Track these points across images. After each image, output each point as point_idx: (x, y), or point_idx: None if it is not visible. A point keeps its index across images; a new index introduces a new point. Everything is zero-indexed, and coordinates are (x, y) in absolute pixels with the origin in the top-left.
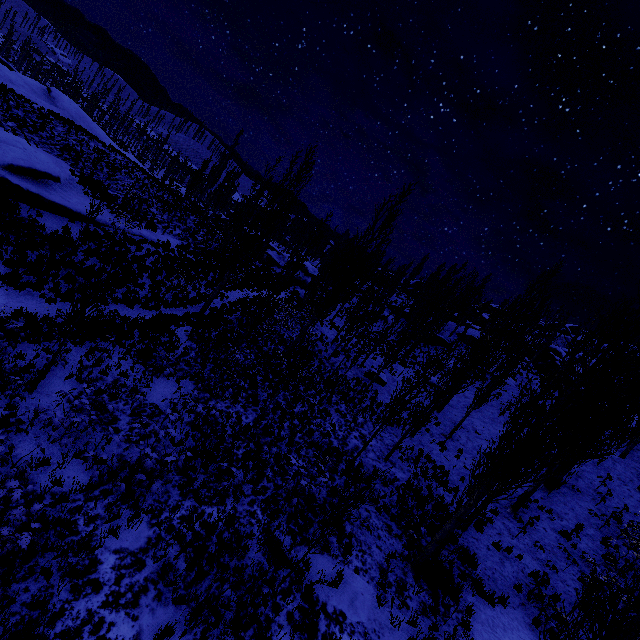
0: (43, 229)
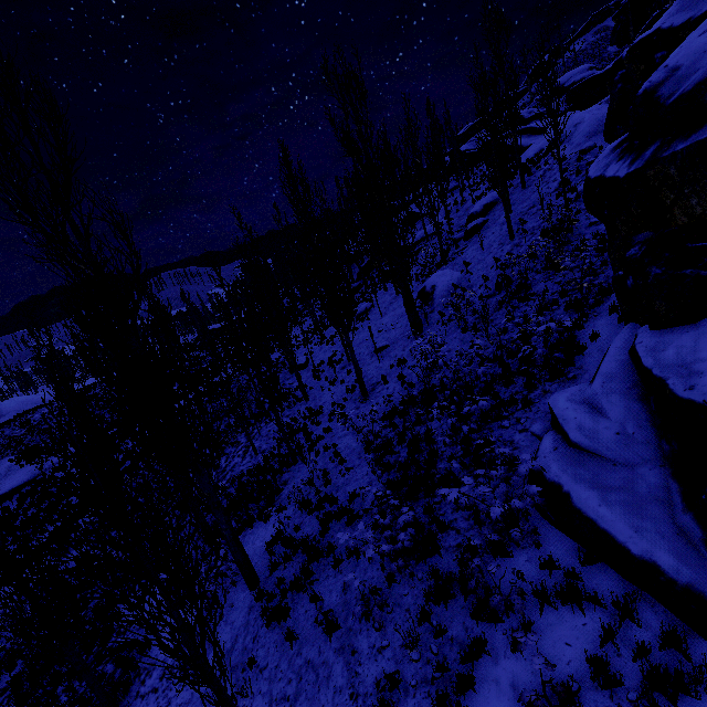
0: None
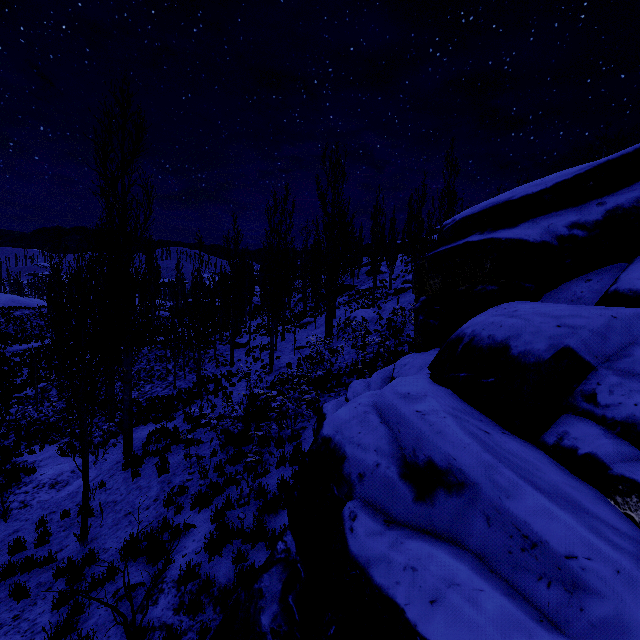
0: None
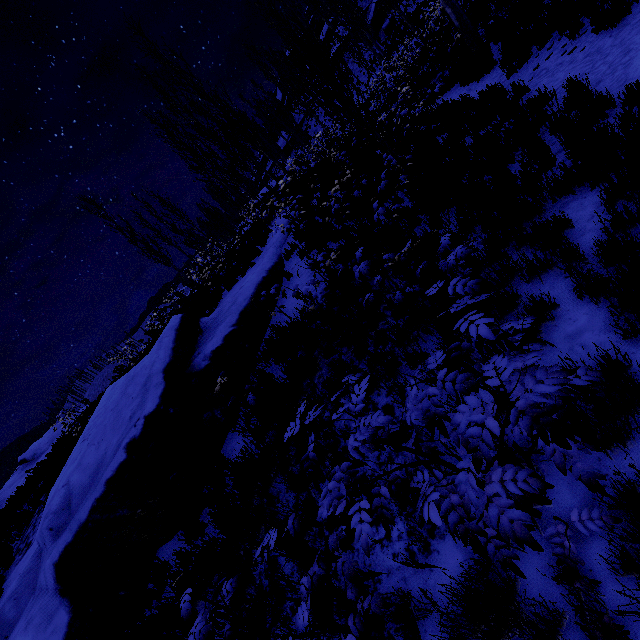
0: (335, 274)
